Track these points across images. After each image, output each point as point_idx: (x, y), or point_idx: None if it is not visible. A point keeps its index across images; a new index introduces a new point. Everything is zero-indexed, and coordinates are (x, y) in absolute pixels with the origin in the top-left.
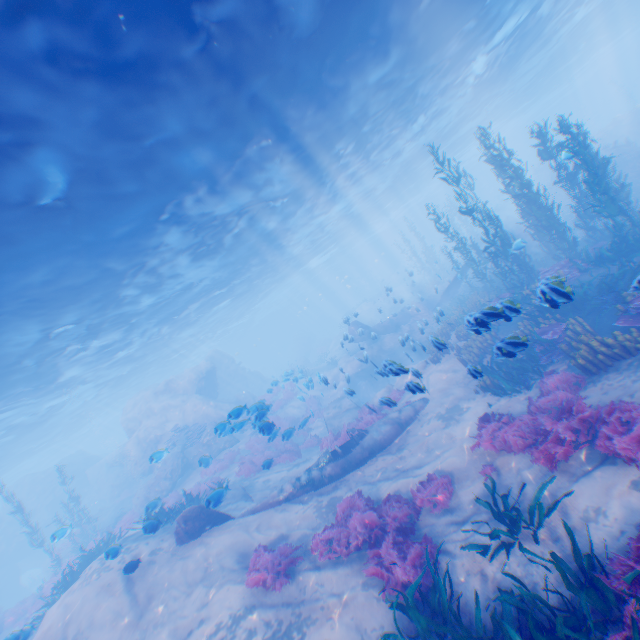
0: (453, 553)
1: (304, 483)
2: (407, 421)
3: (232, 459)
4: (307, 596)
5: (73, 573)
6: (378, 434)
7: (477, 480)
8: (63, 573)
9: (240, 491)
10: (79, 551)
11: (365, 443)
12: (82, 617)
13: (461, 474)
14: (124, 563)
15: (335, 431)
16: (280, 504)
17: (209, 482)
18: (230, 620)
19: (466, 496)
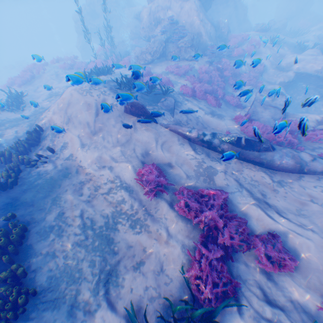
0: (241, 309)
1: (204, 142)
2: (308, 171)
3: (185, 73)
4: (155, 215)
5: (90, 75)
6: (277, 159)
7: (311, 294)
8: (85, 72)
9: (171, 108)
10: (105, 58)
11: (262, 156)
12: (73, 112)
13: (304, 269)
14: (98, 99)
15: (252, 116)
16: (183, 140)
17: (165, 79)
18: (119, 184)
19: (289, 290)
